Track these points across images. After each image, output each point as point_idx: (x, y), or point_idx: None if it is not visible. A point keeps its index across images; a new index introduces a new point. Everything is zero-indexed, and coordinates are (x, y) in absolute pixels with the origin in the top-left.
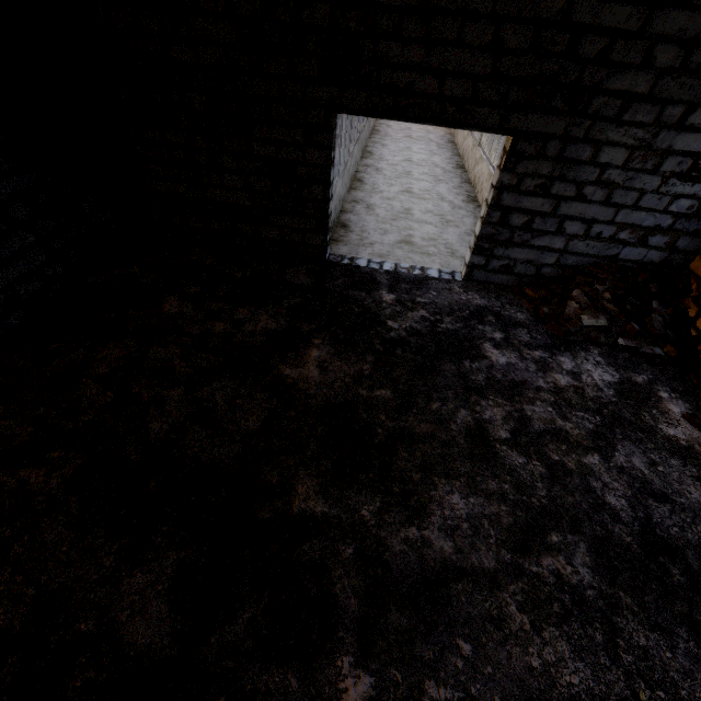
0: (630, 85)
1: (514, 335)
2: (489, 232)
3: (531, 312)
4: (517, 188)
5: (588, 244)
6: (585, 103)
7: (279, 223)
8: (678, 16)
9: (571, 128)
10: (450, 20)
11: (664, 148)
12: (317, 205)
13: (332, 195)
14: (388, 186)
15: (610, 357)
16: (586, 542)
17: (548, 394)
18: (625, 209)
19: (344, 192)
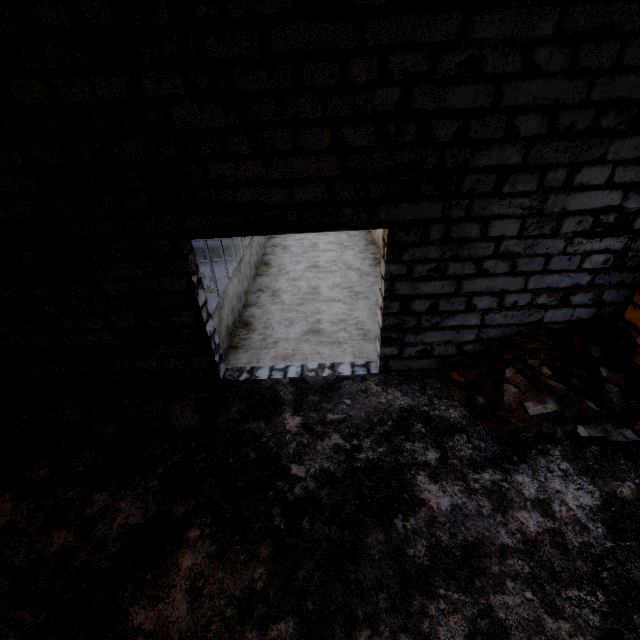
0: (499, 159)
1: (451, 450)
2: (392, 323)
3: (465, 404)
4: (409, 276)
5: (506, 315)
6: (456, 184)
7: (156, 354)
8: (530, 86)
9: (449, 210)
10: (280, 131)
11: (557, 211)
12: (192, 330)
13: (210, 313)
14: (294, 265)
15: (577, 458)
16: None
17: (518, 560)
18: (535, 275)
19: (246, 284)
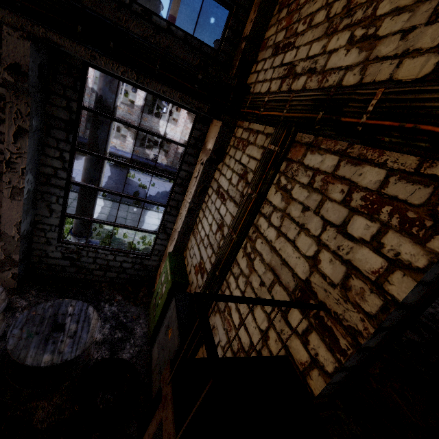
0: None
1: None
2: None
3: None
4: None
5: None
6: None
7: None
8: None
9: None
10: None
11: None
12: None
13: None
14: None
15: None
16: (437, 304)
17: None
18: None
19: None
